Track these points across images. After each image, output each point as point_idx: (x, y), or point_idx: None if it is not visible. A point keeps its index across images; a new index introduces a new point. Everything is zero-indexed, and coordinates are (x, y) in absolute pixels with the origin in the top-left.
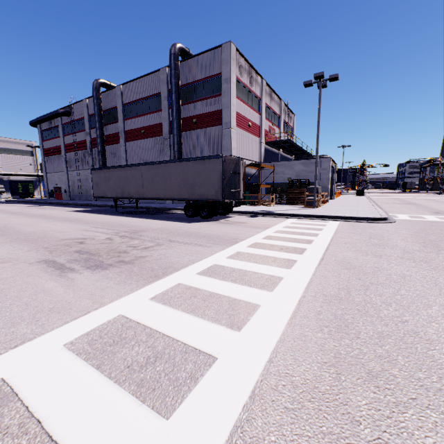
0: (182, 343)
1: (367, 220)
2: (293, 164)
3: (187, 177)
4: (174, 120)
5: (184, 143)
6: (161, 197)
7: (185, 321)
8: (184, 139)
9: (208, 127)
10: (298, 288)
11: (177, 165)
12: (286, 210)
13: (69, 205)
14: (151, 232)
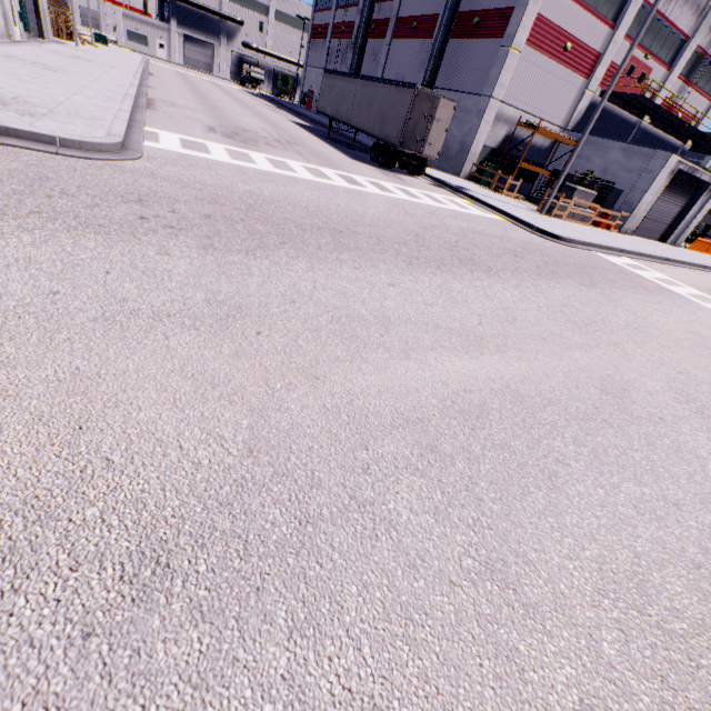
0: (210, 152)
1: (533, 231)
2: (610, 148)
3: (385, 107)
4: (444, 14)
5: (451, 60)
6: (360, 128)
7: (222, 153)
8: (454, 51)
9: (487, 39)
10: (291, 175)
11: (383, 88)
12: (491, 198)
13: (304, 117)
14: (303, 148)
